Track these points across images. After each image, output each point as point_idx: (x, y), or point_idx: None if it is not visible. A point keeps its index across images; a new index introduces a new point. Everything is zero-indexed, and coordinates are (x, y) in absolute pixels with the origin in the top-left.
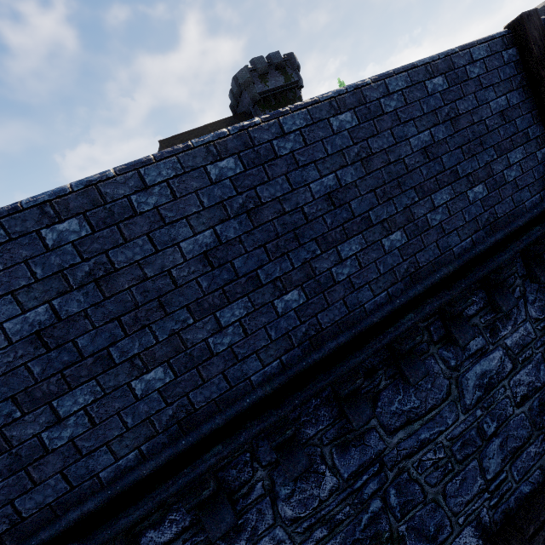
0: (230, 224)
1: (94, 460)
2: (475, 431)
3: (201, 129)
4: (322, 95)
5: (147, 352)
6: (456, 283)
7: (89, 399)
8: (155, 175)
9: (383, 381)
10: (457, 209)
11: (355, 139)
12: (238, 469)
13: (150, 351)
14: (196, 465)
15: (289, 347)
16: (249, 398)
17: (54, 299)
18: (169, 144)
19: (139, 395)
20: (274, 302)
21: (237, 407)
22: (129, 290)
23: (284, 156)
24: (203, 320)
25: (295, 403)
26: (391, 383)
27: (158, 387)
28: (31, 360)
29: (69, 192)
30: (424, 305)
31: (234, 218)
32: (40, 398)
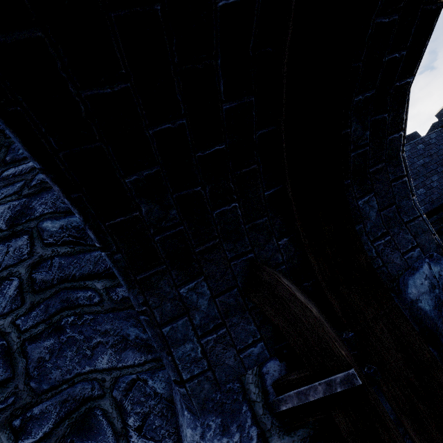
0: None
1: None
2: None
3: None
4: None
5: None
6: None
7: None
8: None
9: None
10: (442, 182)
11: None
12: None
13: None
14: None
15: None
16: None
17: None
18: None
19: None
20: None
21: None
22: None
23: None
24: None
25: None
26: None
27: None
28: None
29: None
30: (440, 213)
31: None
32: None
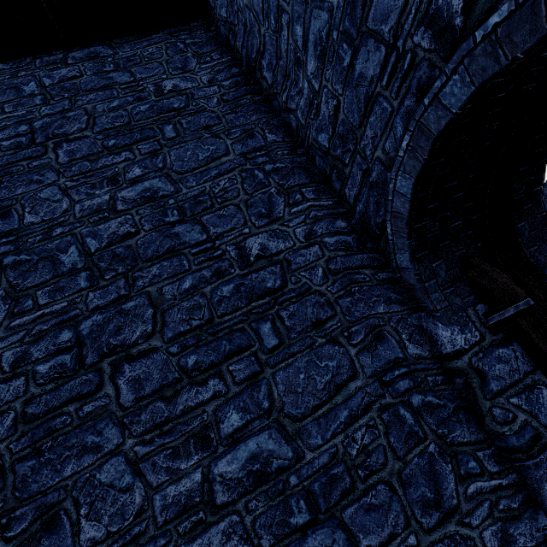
0: None
1: None
2: None
3: None
4: None
5: None
6: None
7: None
8: None
9: None
10: None
11: None
12: None
13: None
14: None
15: None
16: None
17: None
18: None
19: None
20: None
21: None
22: None
23: None
24: None
25: None
26: None
27: None
28: None
29: None
30: None
31: None
32: None
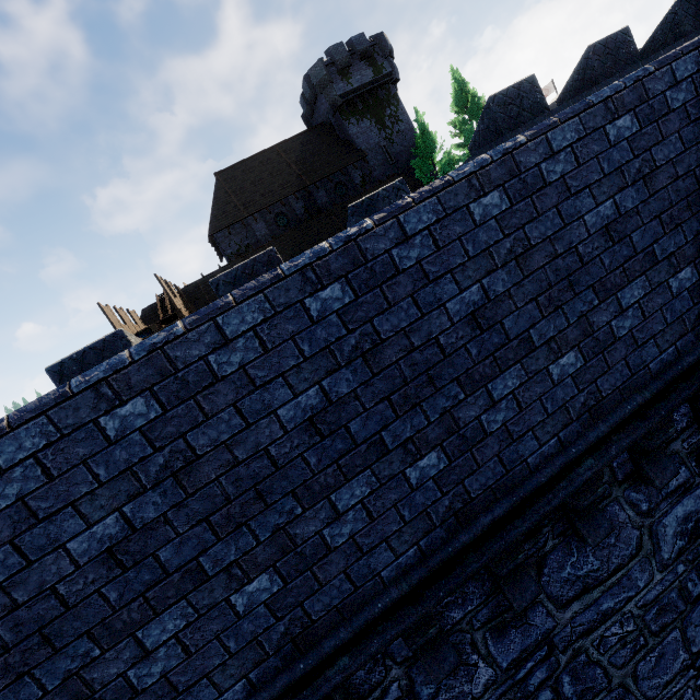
0: (341, 375)
1: (194, 696)
2: (676, 592)
3: (267, 152)
4: (457, 172)
5: (247, 558)
6: (652, 408)
7: (181, 624)
8: (237, 324)
9: (550, 541)
10: (655, 308)
11: (506, 229)
12: (367, 669)
13: (250, 555)
14: (318, 685)
15: (429, 528)
16: (381, 601)
17: (124, 505)
18: (228, 176)
19: (241, 612)
20: (406, 472)
21: (366, 615)
22: (217, 481)
23: (409, 269)
24: (315, 507)
25: (439, 596)
26: (560, 542)
27: (264, 598)
28: (105, 585)
29: (129, 364)
30: (608, 445)
31: (346, 366)
32: (121, 630)
